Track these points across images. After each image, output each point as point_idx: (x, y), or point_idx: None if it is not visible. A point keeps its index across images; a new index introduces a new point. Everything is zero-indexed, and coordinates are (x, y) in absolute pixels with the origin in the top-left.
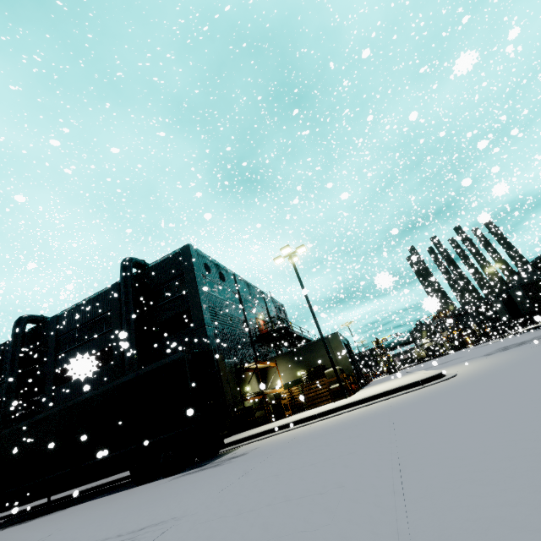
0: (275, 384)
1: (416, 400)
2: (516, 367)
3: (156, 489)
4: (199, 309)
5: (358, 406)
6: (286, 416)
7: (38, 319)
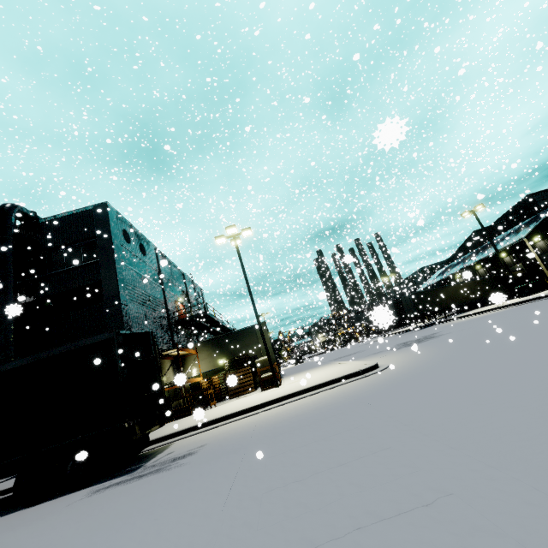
0: (193, 372)
1: (377, 389)
2: (453, 360)
3: (74, 510)
4: (115, 284)
5: (305, 395)
6: (206, 406)
7: None
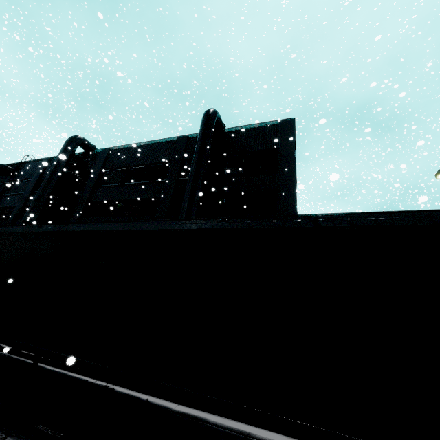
0: None
1: None
2: None
3: None
4: (292, 196)
5: None
6: None
7: (89, 147)
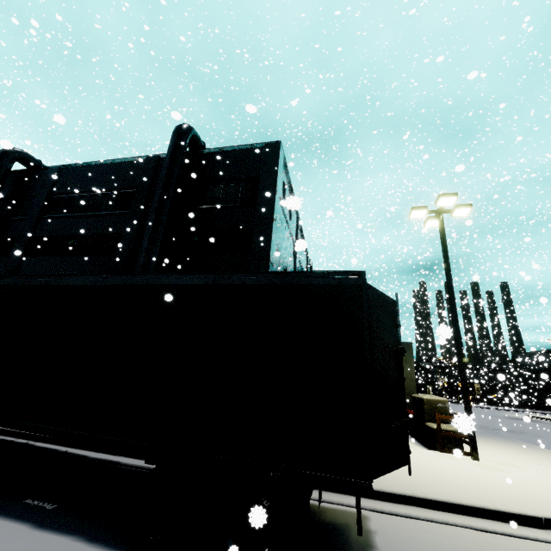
0: None
1: None
2: None
3: None
4: (268, 235)
5: None
6: None
7: (33, 163)
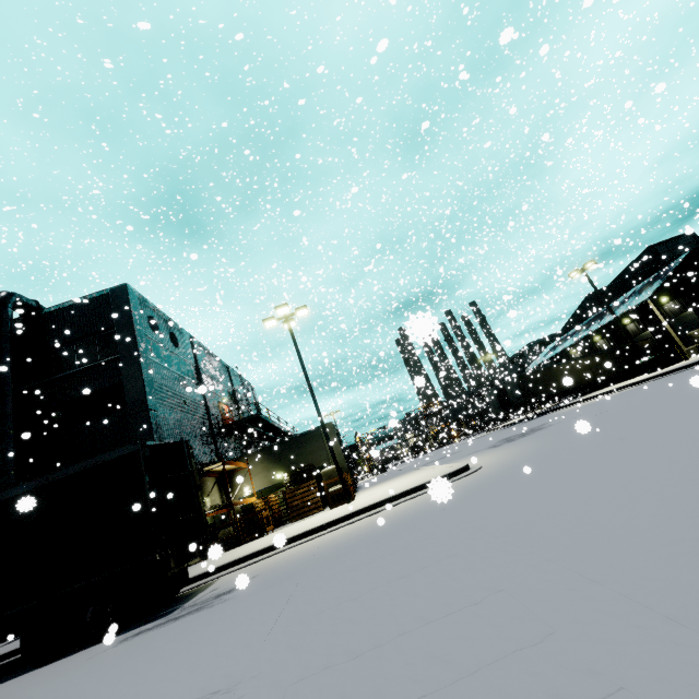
0: (245, 492)
1: (461, 494)
2: (552, 453)
3: (96, 663)
4: (140, 384)
5: (379, 509)
6: (263, 533)
7: None
